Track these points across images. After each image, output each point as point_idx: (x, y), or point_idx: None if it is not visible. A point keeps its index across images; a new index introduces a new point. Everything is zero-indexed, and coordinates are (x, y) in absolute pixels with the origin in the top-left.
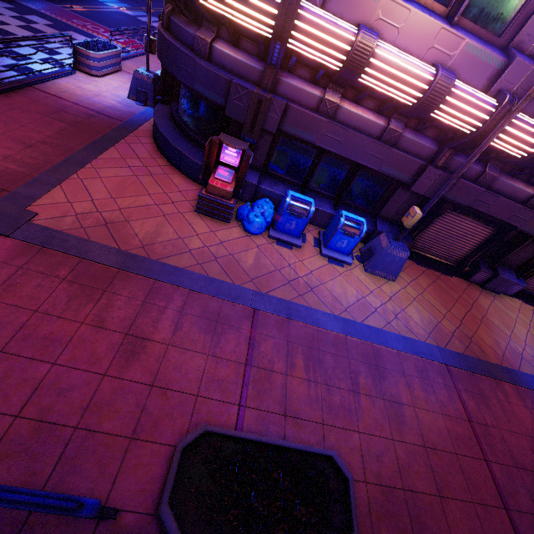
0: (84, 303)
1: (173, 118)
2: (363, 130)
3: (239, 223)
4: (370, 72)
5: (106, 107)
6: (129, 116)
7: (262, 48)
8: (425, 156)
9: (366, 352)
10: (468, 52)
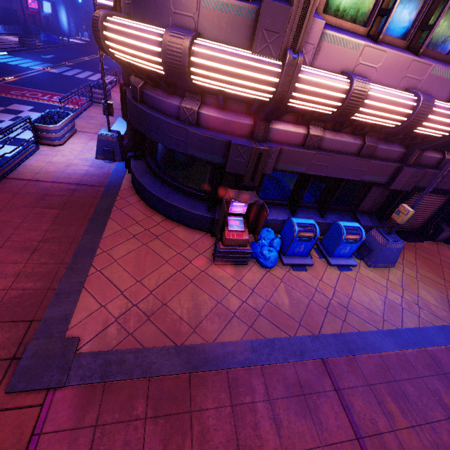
0: (180, 442)
1: (156, 174)
2: (343, 151)
3: (253, 259)
4: (362, 110)
5: (82, 175)
6: (106, 178)
7: (255, 109)
8: (396, 158)
9: (427, 361)
10: (434, 74)
